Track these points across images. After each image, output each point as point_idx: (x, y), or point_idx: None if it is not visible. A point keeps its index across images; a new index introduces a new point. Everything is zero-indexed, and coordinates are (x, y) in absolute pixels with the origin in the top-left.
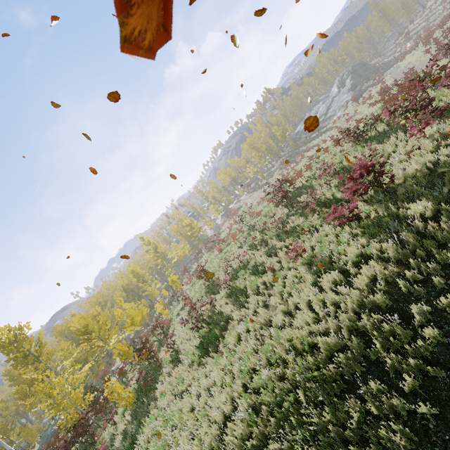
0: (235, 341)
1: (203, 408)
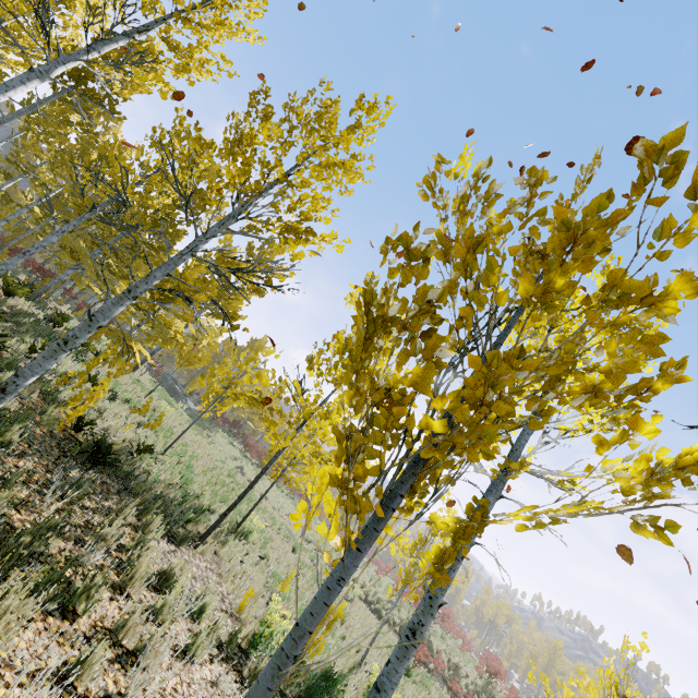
0: None
1: None
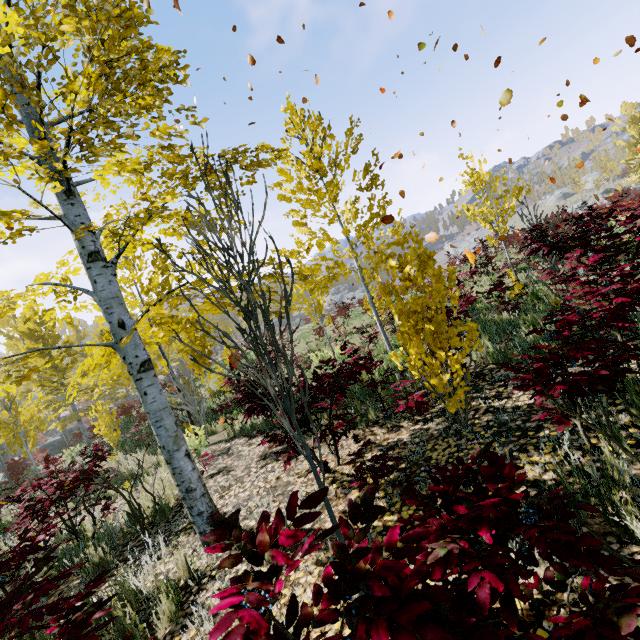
0: None
1: None
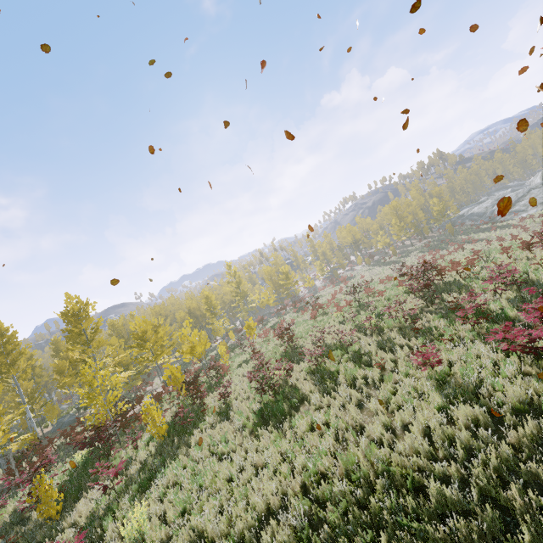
0: (307, 428)
1: (243, 485)
